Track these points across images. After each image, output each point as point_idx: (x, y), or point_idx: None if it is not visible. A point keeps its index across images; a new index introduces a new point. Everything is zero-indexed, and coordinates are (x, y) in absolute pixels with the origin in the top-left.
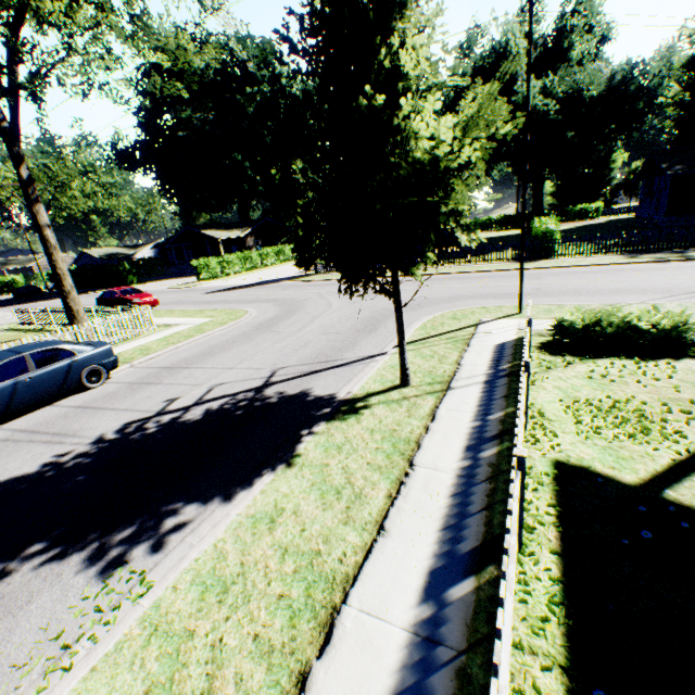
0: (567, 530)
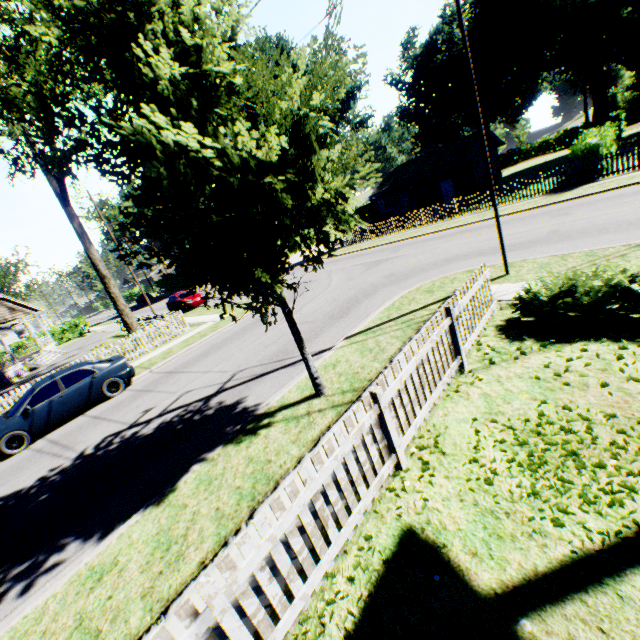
0: None
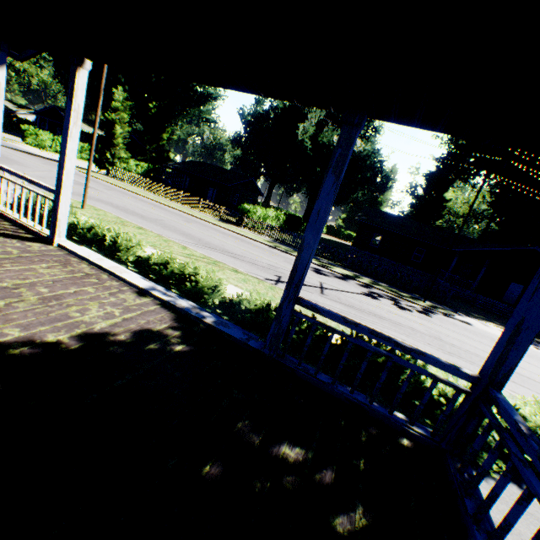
0: None
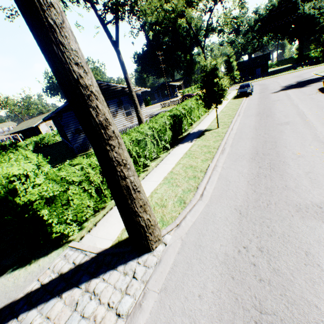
0: None
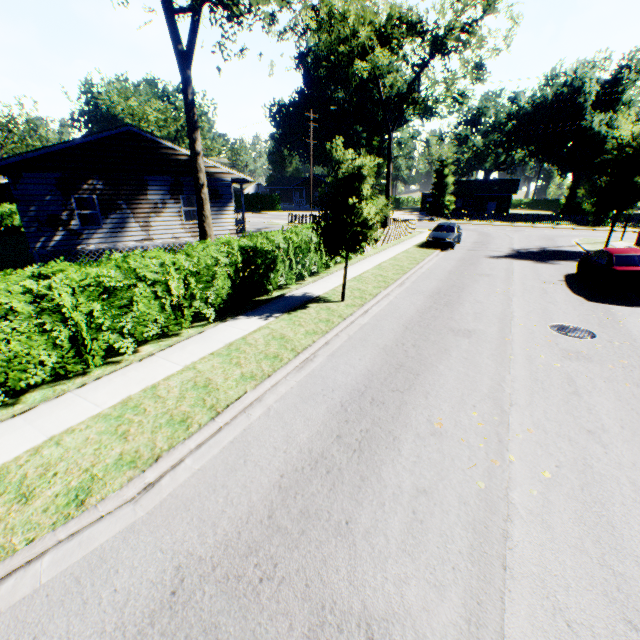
0: None
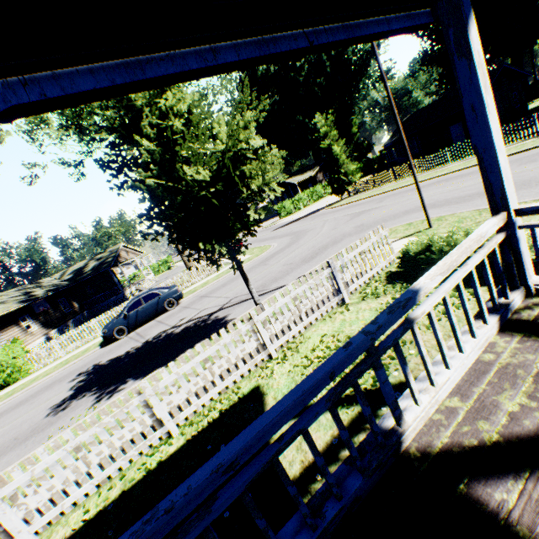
0: (202, 432)
